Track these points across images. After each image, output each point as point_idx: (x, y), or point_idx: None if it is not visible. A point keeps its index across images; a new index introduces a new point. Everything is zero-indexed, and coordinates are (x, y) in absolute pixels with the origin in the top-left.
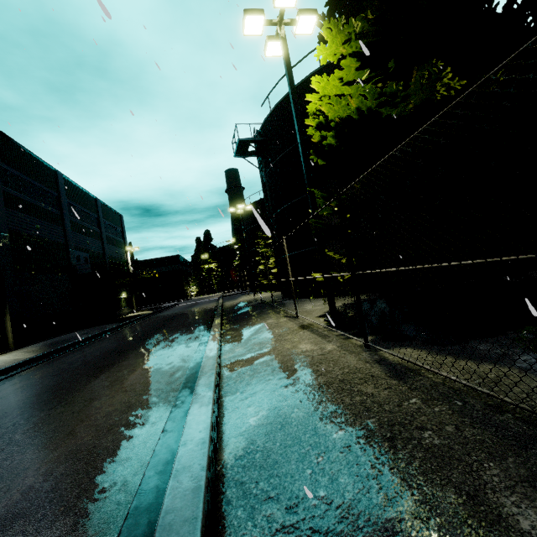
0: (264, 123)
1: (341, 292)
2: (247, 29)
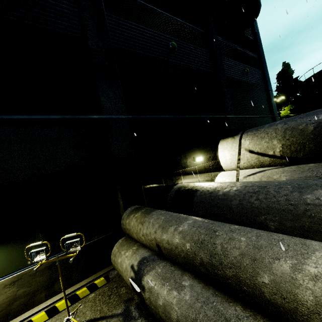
0: None
1: None
2: None
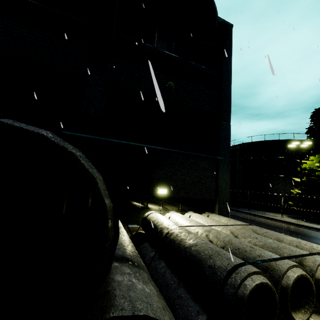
0: (246, 143)
1: (272, 211)
2: (293, 143)
